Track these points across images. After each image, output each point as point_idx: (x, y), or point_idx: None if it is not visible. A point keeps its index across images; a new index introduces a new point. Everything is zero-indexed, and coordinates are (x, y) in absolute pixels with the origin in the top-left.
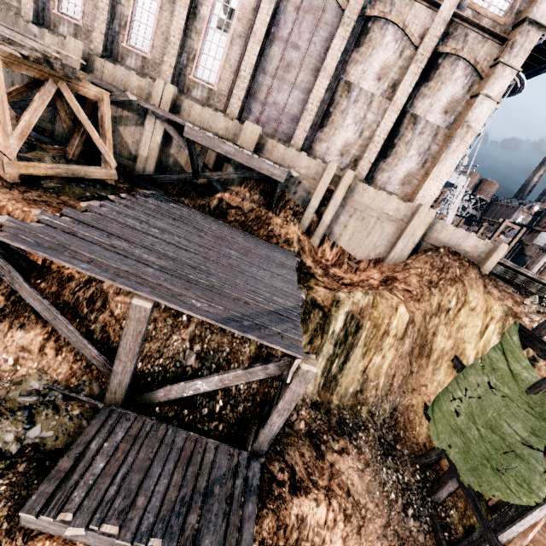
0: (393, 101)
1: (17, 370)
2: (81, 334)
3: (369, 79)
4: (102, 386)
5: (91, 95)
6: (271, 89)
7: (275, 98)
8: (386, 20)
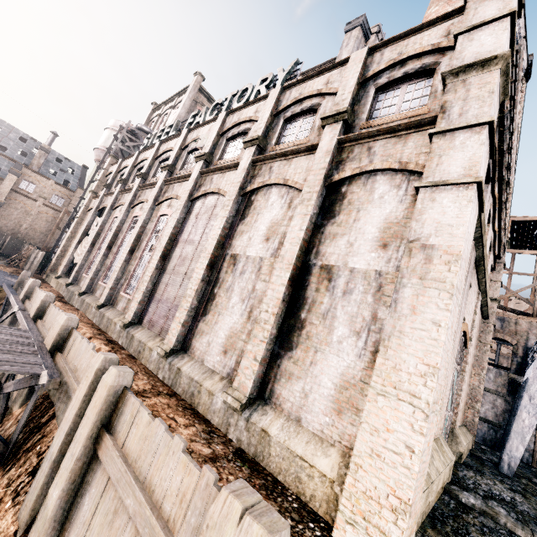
0: (281, 256)
1: None
2: None
3: (257, 244)
4: None
5: None
6: (168, 285)
7: (169, 293)
8: (268, 187)
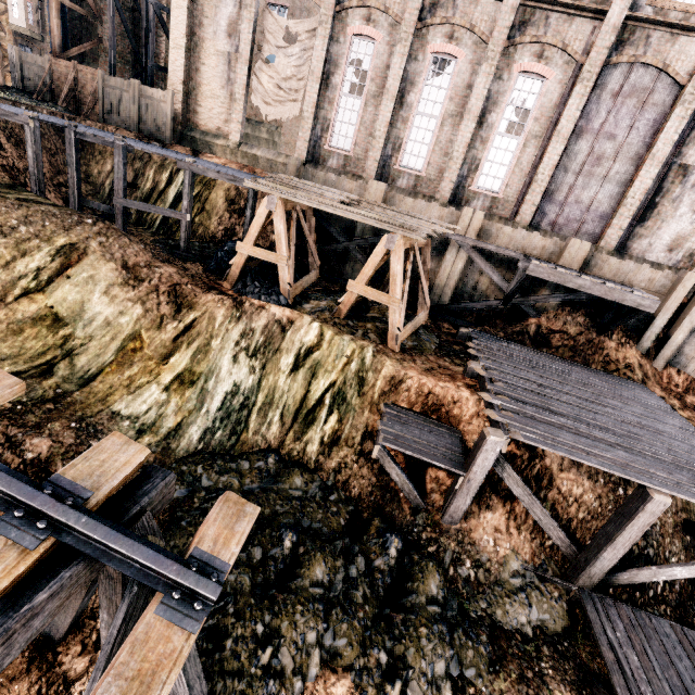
0: None
1: (498, 551)
2: (551, 517)
3: None
4: (557, 564)
5: (422, 244)
6: (574, 187)
7: (579, 196)
8: None
